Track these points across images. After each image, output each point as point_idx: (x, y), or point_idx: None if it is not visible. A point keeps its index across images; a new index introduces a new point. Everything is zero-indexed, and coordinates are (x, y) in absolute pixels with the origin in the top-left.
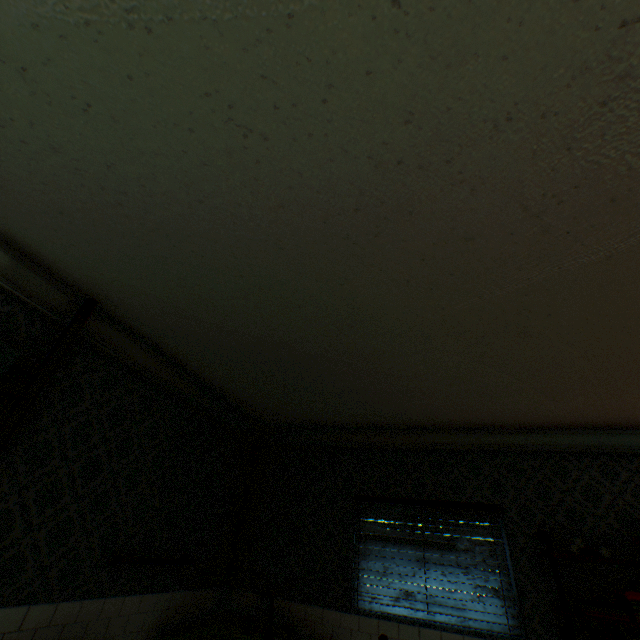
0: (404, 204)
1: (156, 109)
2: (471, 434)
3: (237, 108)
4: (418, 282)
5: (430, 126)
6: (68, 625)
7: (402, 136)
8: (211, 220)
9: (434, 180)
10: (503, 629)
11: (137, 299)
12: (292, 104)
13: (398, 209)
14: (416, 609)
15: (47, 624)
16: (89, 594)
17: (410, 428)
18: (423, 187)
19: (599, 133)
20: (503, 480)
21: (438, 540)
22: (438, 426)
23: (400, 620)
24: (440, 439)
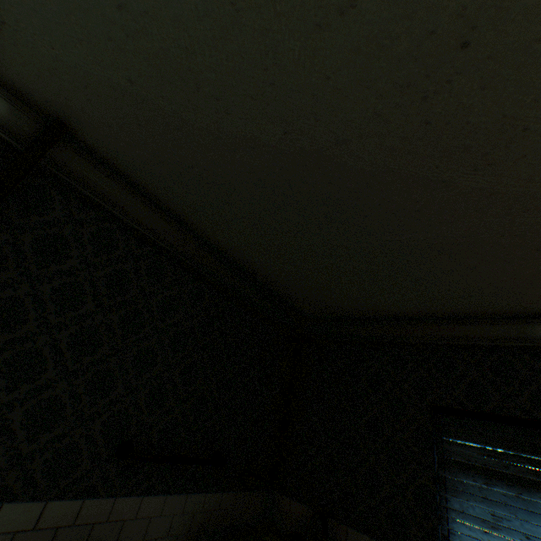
0: None
1: None
2: None
3: None
4: None
5: None
6: (63, 529)
7: None
8: None
9: None
10: None
11: (98, 102)
12: None
13: None
14: None
15: (31, 527)
16: (91, 492)
17: (519, 317)
18: None
19: None
20: None
21: None
22: None
23: None
24: None
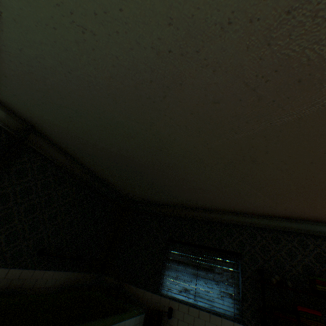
0: (176, 78)
1: (34, 14)
2: (231, 215)
3: (75, 14)
4: (191, 127)
5: (183, 27)
6: (14, 279)
7: (168, 34)
8: (77, 84)
9: (191, 64)
10: (231, 314)
11: (53, 127)
12: (104, 11)
13: (174, 82)
14: (189, 297)
15: (3, 277)
16: (26, 267)
17: (200, 209)
18: (185, 68)
19: (287, 34)
20: (244, 241)
21: (205, 266)
22: (214, 209)
23: (180, 301)
24: (215, 216)
